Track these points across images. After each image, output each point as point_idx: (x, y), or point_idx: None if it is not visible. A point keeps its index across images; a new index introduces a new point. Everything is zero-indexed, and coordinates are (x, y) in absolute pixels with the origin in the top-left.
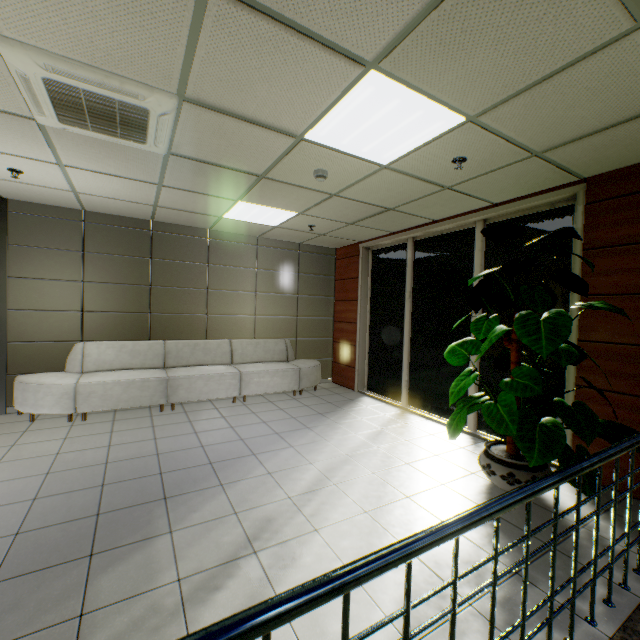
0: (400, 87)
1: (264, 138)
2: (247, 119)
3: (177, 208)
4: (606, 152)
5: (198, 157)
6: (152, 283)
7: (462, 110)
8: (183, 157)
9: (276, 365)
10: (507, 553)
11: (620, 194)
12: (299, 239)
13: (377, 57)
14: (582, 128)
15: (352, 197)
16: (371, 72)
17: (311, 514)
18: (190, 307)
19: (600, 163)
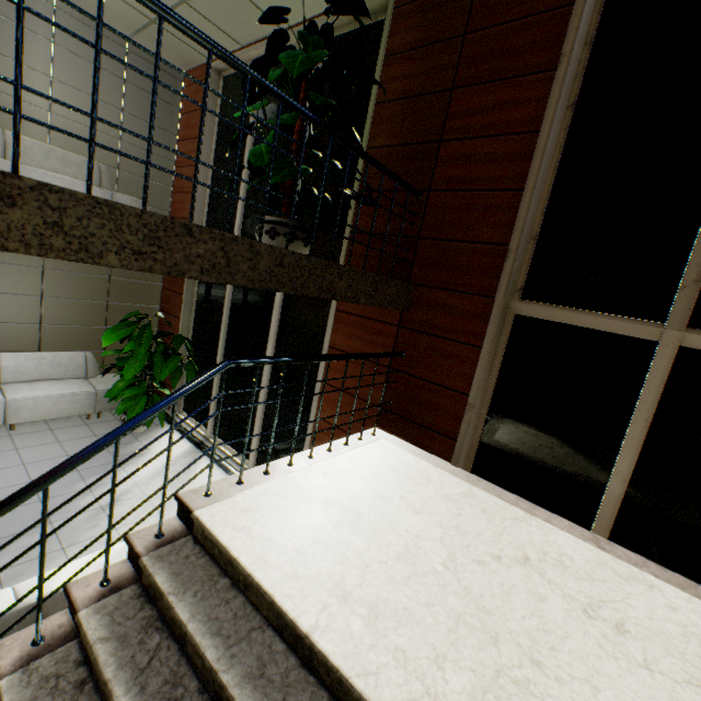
0: None
1: None
2: None
3: None
4: None
5: None
6: None
7: None
8: None
9: (77, 180)
10: None
11: None
12: (125, 25)
13: None
14: None
15: None
16: None
17: None
18: None
19: None
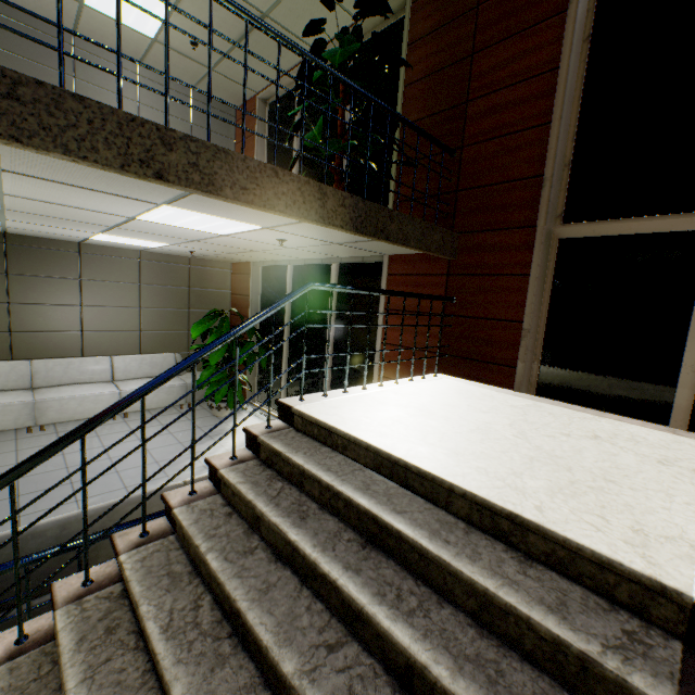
0: None
1: None
2: None
3: None
4: None
5: None
6: None
7: None
8: None
9: None
10: None
11: None
12: (189, 78)
13: None
14: None
15: None
16: None
17: None
18: None
19: None
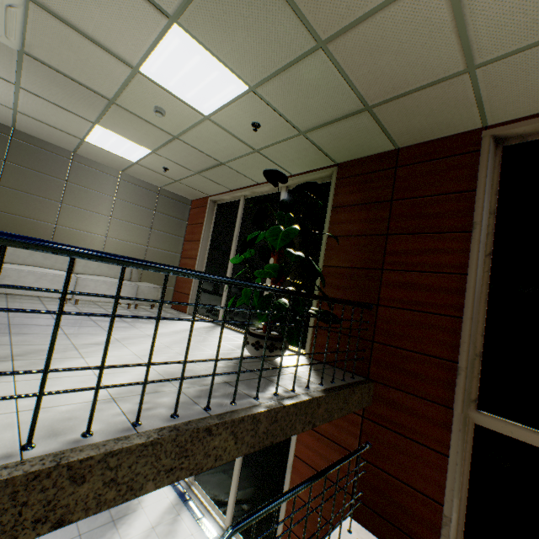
0: (198, 45)
1: (107, 61)
2: (89, 38)
3: (38, 118)
4: (341, 143)
5: (51, 64)
6: (1, 183)
7: (244, 79)
8: (37, 60)
9: (116, 279)
10: (229, 376)
11: (352, 175)
12: (159, 182)
13: (176, 14)
14: (320, 118)
15: (191, 143)
16: (175, 25)
17: (86, 351)
18: (39, 214)
19: (341, 152)
